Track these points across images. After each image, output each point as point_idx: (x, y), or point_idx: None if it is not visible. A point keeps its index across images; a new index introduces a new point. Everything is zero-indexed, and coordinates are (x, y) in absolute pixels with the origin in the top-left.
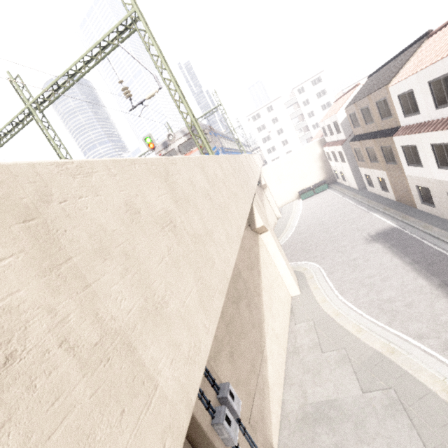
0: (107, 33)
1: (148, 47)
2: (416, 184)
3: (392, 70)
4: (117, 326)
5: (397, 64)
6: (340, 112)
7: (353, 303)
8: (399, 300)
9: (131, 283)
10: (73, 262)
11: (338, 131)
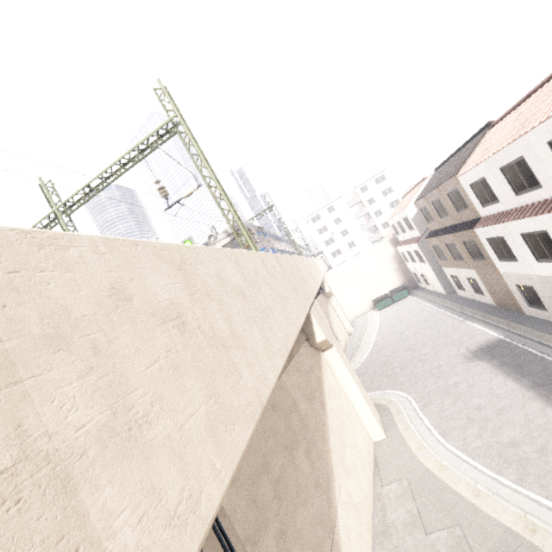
0: (146, 137)
1: (188, 148)
2: (516, 283)
3: (458, 161)
4: (51, 448)
5: (463, 154)
6: (409, 207)
7: (462, 449)
8: (527, 443)
9: (94, 387)
10: (3, 348)
11: (410, 227)
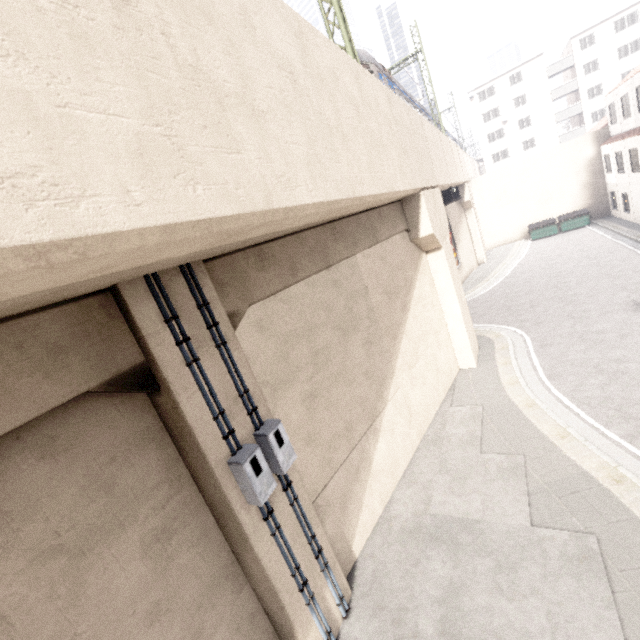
0: None
1: None
2: None
3: None
4: None
5: None
6: None
7: (569, 395)
8: None
9: None
10: None
11: None
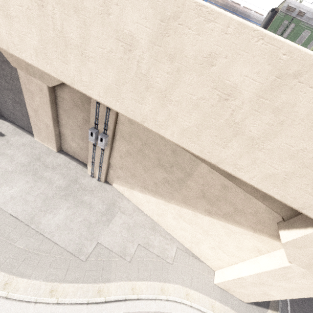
0: None
1: None
2: None
3: None
4: None
5: None
6: None
7: None
8: None
9: None
10: None
11: None
